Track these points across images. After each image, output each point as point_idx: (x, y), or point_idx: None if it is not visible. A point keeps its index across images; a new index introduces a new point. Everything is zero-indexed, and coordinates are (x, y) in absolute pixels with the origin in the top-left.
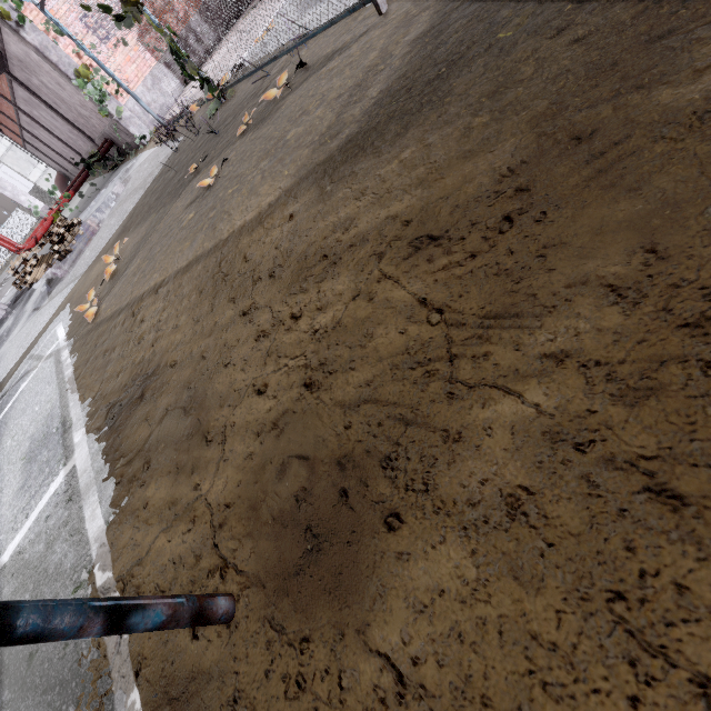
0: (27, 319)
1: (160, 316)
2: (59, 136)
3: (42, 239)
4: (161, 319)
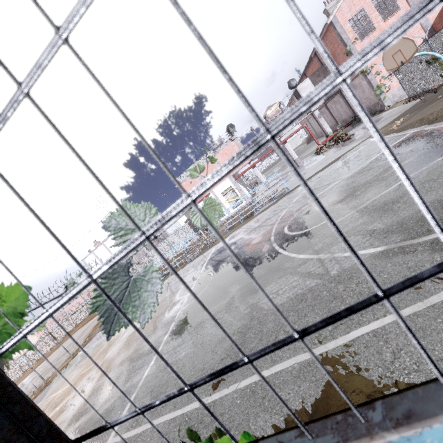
0: (334, 153)
1: (436, 114)
2: (334, 115)
3: (335, 138)
4: (437, 114)
